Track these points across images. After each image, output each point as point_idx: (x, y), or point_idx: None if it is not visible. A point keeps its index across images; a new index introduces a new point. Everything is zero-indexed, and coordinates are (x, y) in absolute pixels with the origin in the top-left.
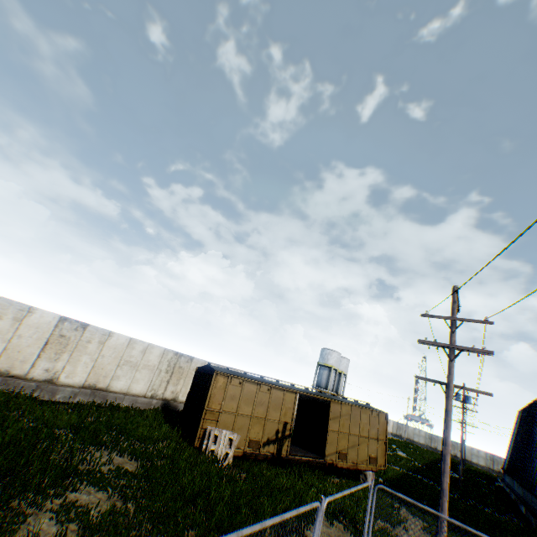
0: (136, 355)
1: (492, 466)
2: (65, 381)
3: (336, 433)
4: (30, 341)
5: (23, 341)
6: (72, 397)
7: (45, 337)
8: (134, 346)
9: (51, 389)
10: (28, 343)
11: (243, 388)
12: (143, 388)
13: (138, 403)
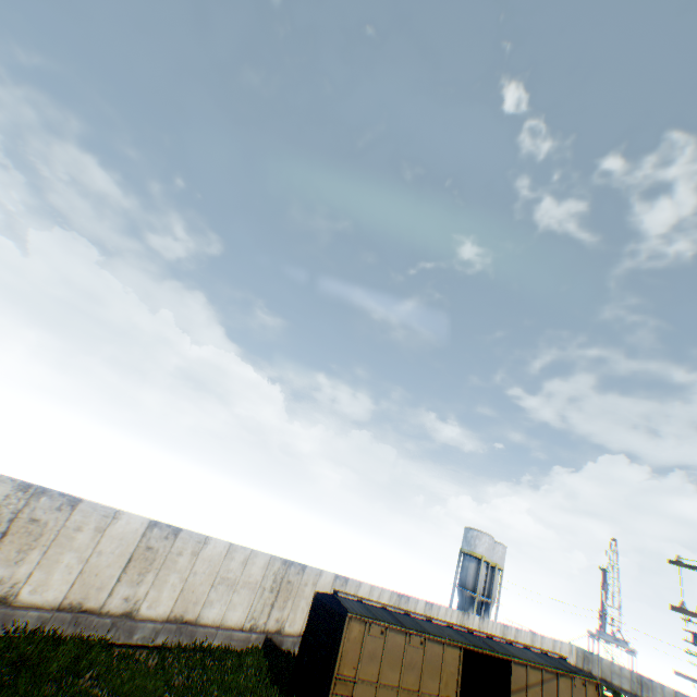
0: (235, 567)
1: None
2: (146, 612)
3: None
4: (111, 558)
5: (102, 558)
6: (152, 635)
7: (129, 551)
8: (233, 555)
9: (128, 626)
10: (108, 561)
11: (386, 639)
12: (240, 615)
13: (233, 639)
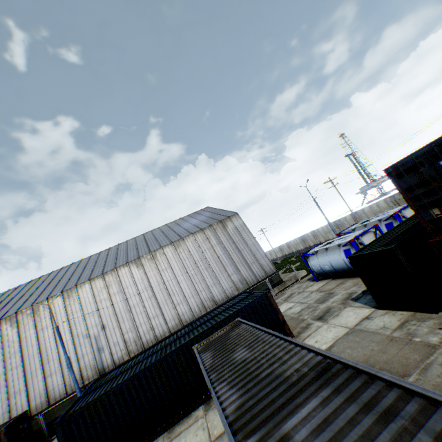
0: None
1: (283, 253)
2: None
3: None
4: None
5: None
6: None
7: None
8: None
9: None
10: None
11: None
12: None
13: None
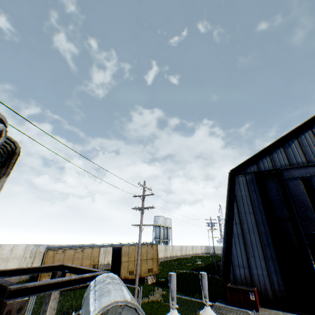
0: (6, 253)
1: None
2: None
3: (126, 262)
4: None
5: None
6: None
7: None
8: (4, 248)
9: None
10: None
11: (65, 253)
12: None
13: (12, 279)
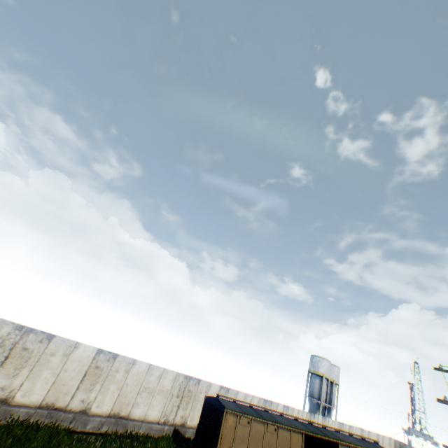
0: (153, 380)
1: None
2: (95, 410)
3: None
4: (73, 373)
5: (67, 373)
6: (99, 426)
7: (84, 369)
8: (152, 372)
9: (84, 419)
10: (71, 375)
11: (251, 427)
12: (157, 413)
13: (153, 429)
